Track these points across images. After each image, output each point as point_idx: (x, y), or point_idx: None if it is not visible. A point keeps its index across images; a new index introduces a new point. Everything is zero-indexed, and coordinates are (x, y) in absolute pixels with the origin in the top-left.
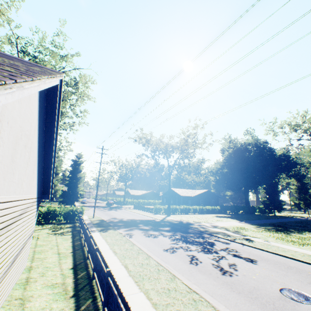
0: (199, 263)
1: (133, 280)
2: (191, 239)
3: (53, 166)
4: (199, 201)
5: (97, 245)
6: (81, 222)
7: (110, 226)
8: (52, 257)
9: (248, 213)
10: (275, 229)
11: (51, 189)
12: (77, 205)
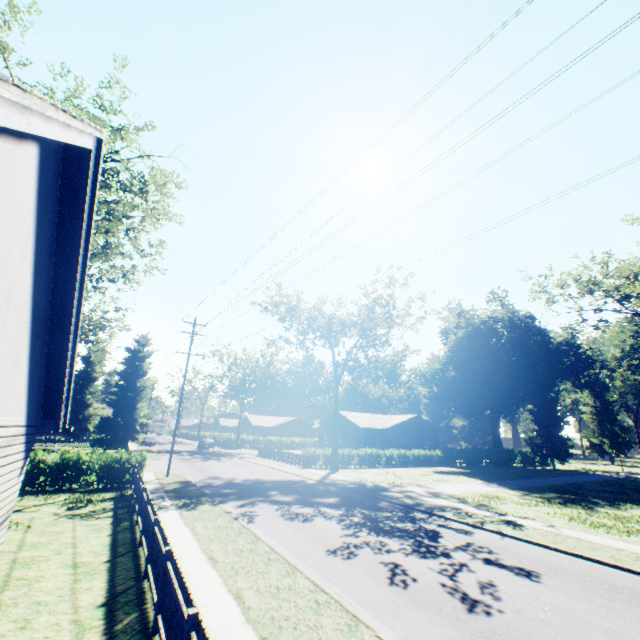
0: (411, 582)
1: (257, 633)
2: (388, 525)
3: (71, 350)
4: (399, 439)
5: (169, 544)
6: (137, 488)
7: (205, 495)
8: (57, 576)
9: (500, 465)
10: (562, 498)
11: (66, 407)
12: (133, 449)
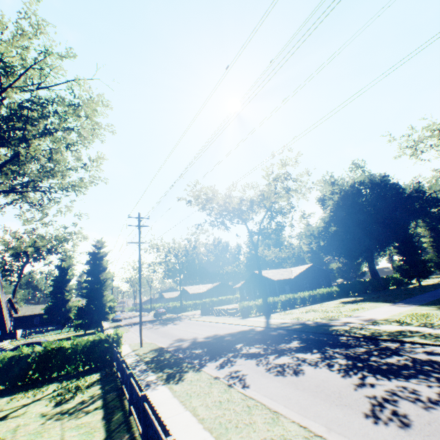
0: None
1: None
2: (380, 363)
3: None
4: (303, 284)
5: None
6: (120, 368)
7: (182, 361)
8: None
9: (381, 289)
10: None
11: None
12: (106, 326)
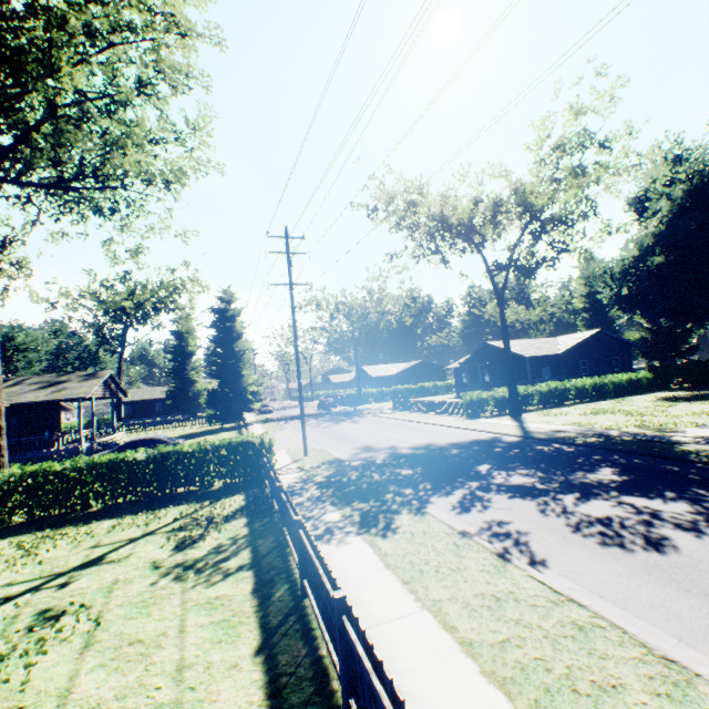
0: None
1: None
2: None
3: None
4: (578, 365)
5: None
6: (277, 496)
7: (382, 489)
8: None
9: None
10: None
11: None
12: (251, 420)
